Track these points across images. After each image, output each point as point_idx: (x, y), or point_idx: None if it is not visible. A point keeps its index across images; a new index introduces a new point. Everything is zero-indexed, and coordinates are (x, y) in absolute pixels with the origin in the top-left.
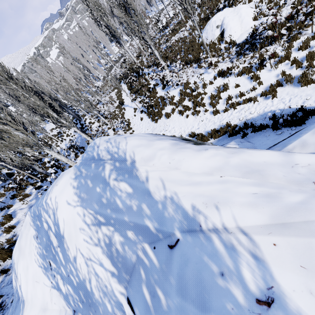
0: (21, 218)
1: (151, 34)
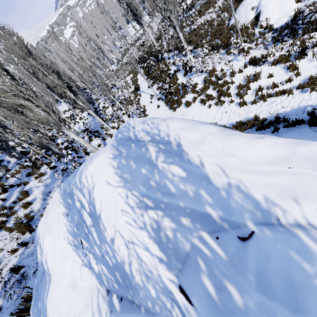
0: (37, 196)
1: None
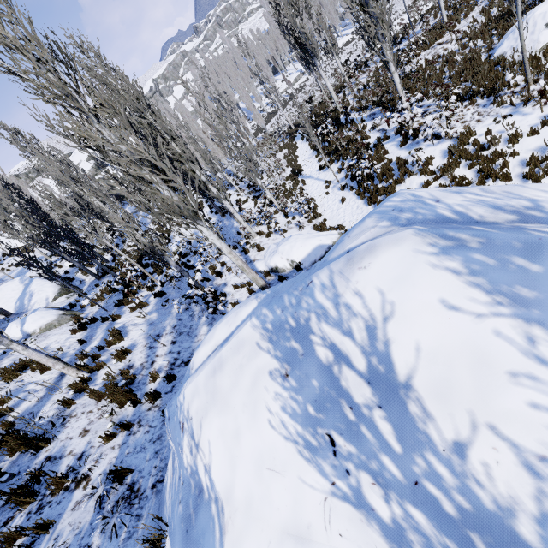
0: (137, 340)
1: (350, 62)
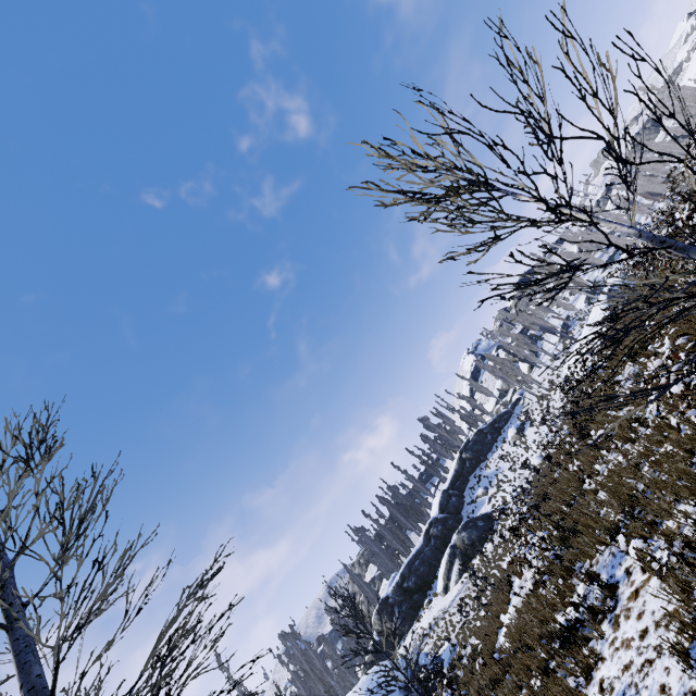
0: None
1: None
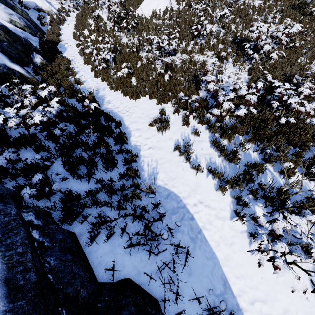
0: None
1: None
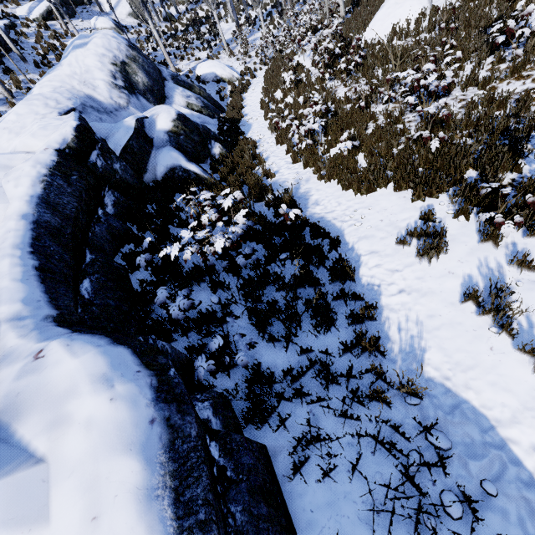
0: None
1: None
